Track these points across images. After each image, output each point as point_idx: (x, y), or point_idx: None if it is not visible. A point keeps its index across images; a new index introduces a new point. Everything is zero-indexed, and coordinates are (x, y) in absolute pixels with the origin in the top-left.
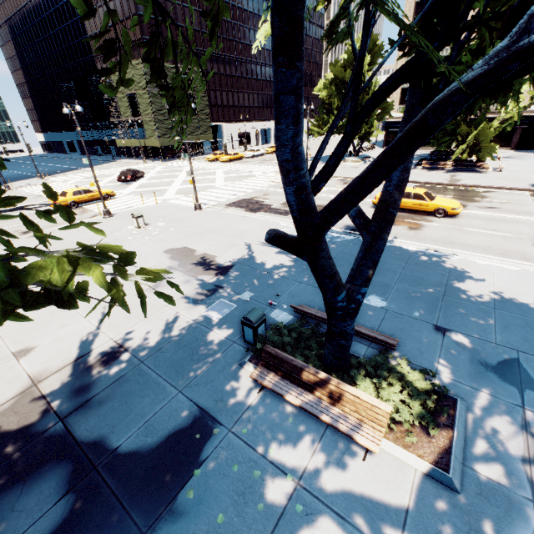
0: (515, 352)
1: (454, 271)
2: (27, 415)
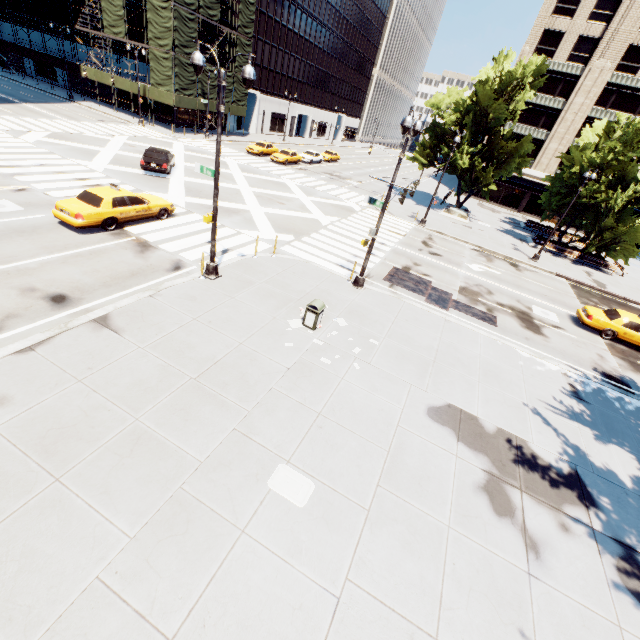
0: None
1: None
2: None
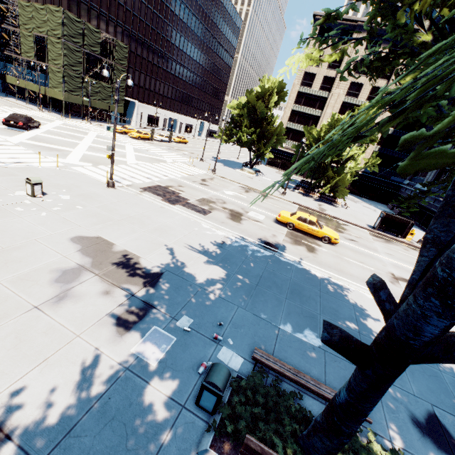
0: (430, 406)
1: (356, 304)
2: None
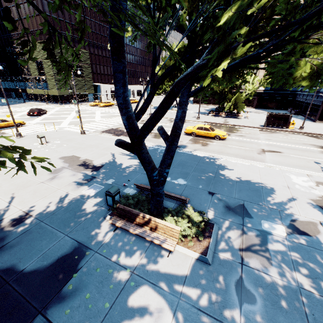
0: (242, 201)
1: (220, 166)
2: None
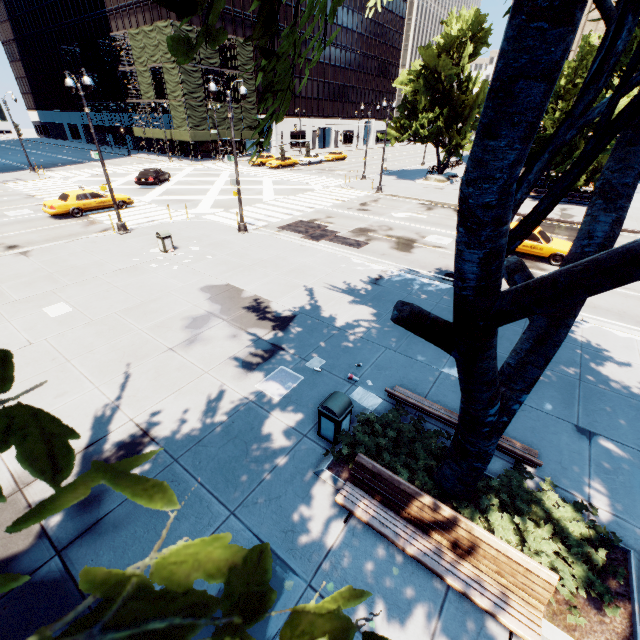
0: None
1: (587, 345)
2: (6, 541)
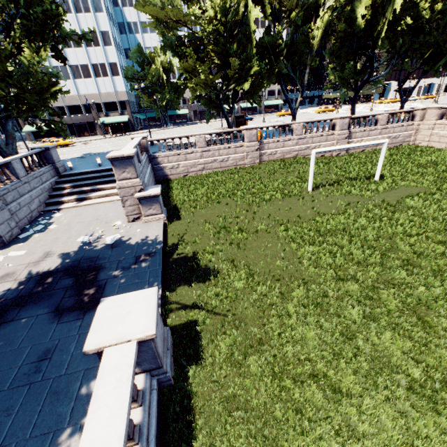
0: None
1: None
2: None
